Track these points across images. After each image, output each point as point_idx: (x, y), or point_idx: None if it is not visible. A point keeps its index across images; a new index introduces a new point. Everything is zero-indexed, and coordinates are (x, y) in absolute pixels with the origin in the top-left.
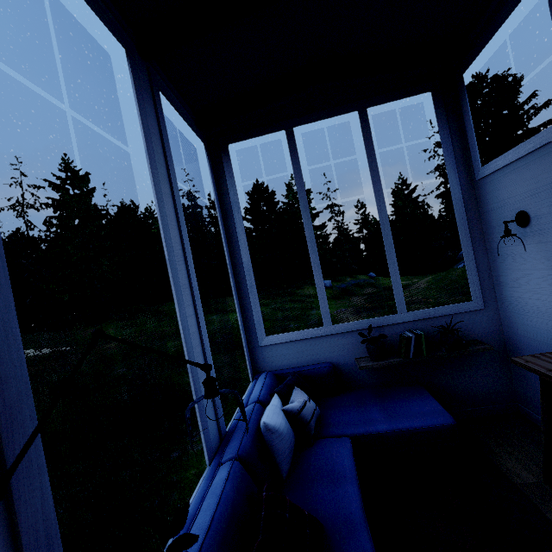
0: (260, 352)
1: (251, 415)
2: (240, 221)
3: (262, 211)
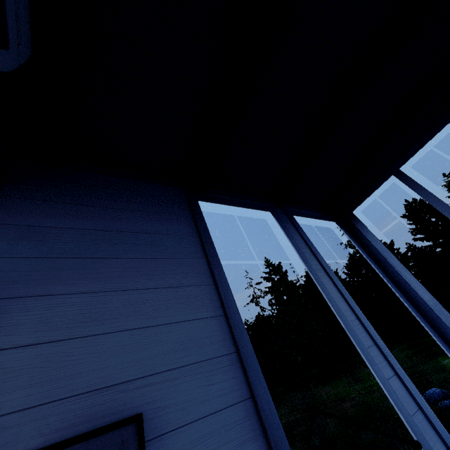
0: None
1: None
2: (397, 264)
3: (432, 224)
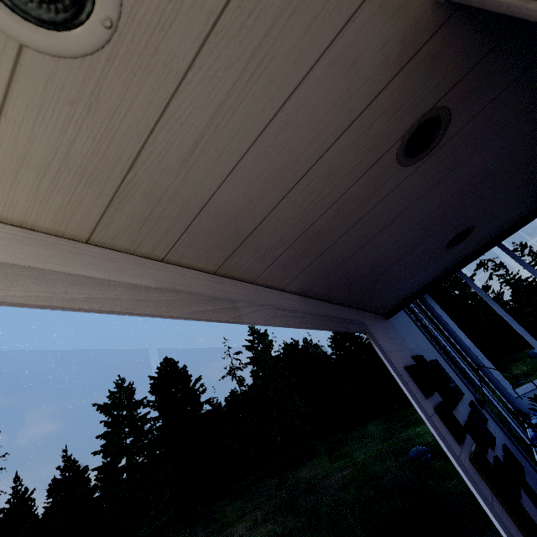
0: (517, 402)
1: None
2: (451, 322)
3: None
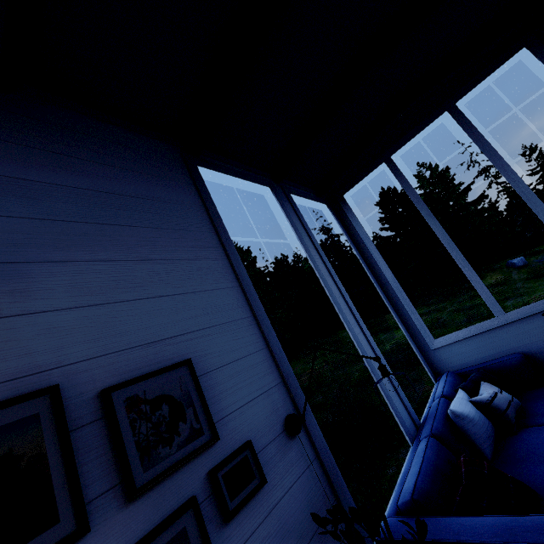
0: (434, 355)
1: (437, 406)
2: (373, 248)
3: (398, 214)
